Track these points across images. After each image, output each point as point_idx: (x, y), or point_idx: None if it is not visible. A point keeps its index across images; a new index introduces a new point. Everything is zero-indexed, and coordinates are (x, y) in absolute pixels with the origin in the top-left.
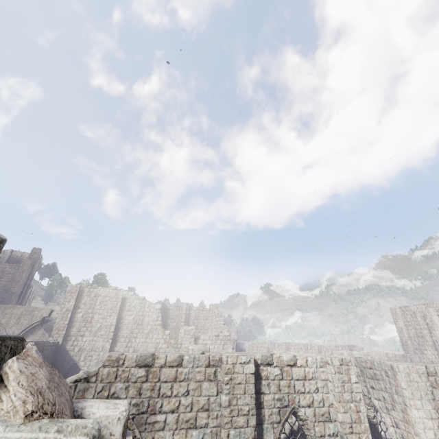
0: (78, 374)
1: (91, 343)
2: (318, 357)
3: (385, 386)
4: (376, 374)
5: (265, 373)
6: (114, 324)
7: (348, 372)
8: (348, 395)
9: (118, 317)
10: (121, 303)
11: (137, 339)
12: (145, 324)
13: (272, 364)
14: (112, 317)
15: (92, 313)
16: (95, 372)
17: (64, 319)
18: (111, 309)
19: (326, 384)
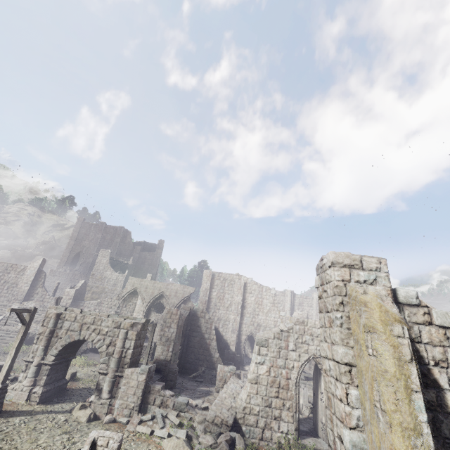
0: (280, 327)
1: (225, 315)
2: None
3: None
4: None
5: None
6: (240, 302)
7: None
8: None
9: (242, 298)
10: (243, 287)
11: (259, 316)
12: (264, 305)
13: None
14: (239, 297)
15: (223, 293)
16: (291, 327)
17: (205, 296)
18: (237, 291)
19: None
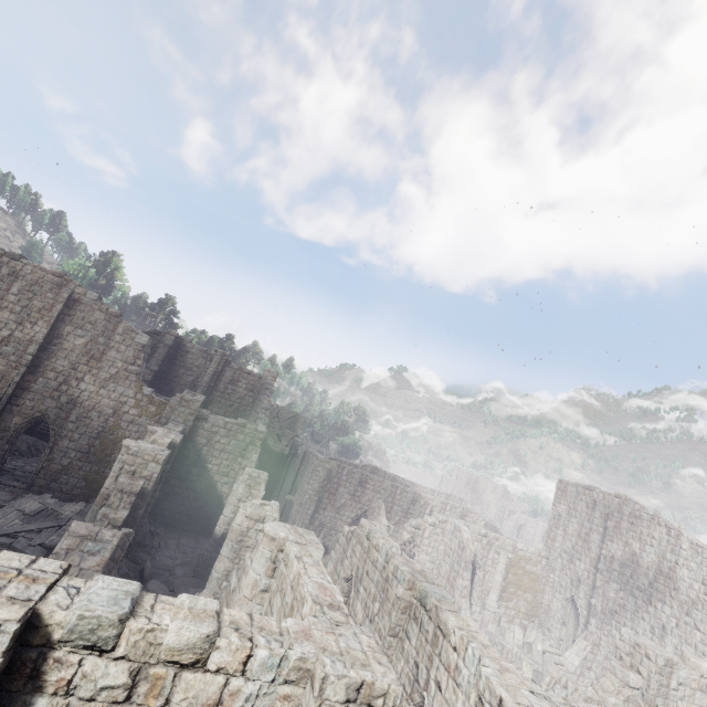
0: None
1: None
2: (293, 655)
3: None
4: (459, 670)
5: (63, 675)
6: (37, 341)
7: None
8: None
9: (52, 332)
10: (66, 308)
11: (82, 384)
12: (105, 362)
13: (108, 651)
14: (38, 327)
15: None
16: None
17: None
18: (38, 312)
19: None
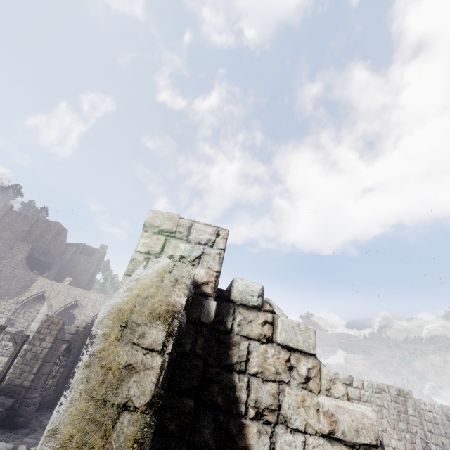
0: None
1: None
2: (374, 383)
3: (445, 431)
4: (435, 417)
5: None
6: None
7: (405, 403)
8: (404, 425)
9: None
10: None
11: None
12: None
13: None
14: None
15: None
16: None
17: None
18: None
19: (380, 410)
